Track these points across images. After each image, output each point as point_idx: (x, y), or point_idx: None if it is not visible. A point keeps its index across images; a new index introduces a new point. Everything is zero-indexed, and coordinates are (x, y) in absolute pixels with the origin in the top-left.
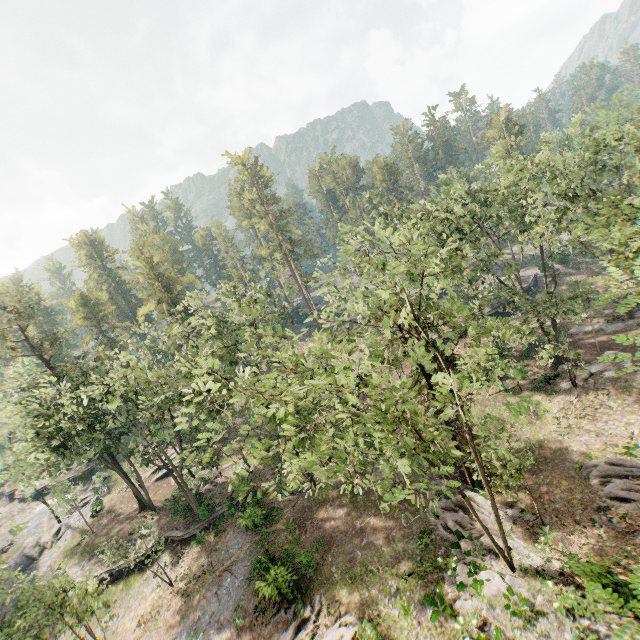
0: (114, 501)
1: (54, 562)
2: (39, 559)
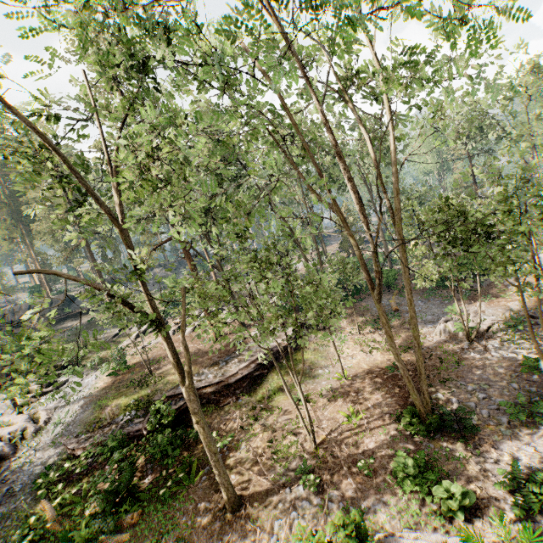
0: (136, 360)
1: (94, 422)
2: (15, 456)
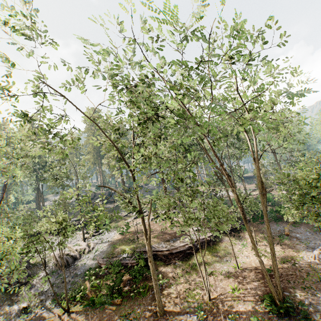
0: (132, 229)
1: (110, 254)
2: (80, 259)
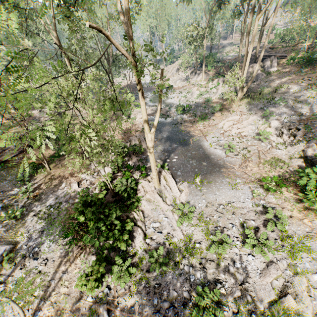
0: None
1: None
2: None
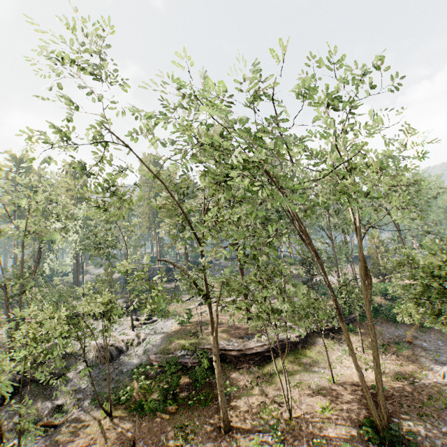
0: (195, 319)
1: (165, 349)
2: (127, 353)
